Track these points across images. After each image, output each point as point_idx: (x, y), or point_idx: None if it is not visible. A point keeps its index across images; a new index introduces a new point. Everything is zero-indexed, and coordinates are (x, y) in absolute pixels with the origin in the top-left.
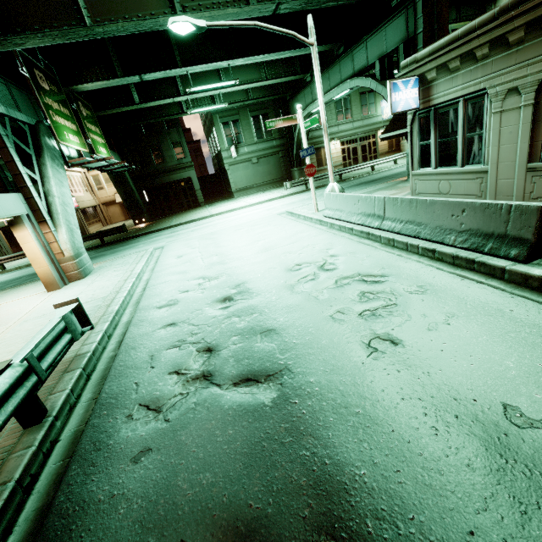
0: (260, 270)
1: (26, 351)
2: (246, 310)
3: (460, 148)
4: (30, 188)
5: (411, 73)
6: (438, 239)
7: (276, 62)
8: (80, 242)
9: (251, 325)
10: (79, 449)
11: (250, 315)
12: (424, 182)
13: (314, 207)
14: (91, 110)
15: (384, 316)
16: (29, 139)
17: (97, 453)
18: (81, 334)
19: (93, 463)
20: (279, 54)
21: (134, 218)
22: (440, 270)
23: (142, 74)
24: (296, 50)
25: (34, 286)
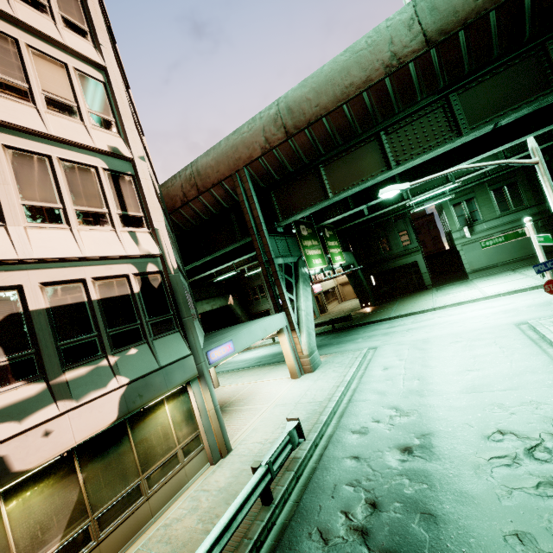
0: (453, 422)
1: (268, 457)
2: (419, 474)
3: None
4: (289, 308)
5: None
6: None
7: None
8: (314, 342)
9: (416, 497)
10: (282, 539)
11: (420, 483)
12: None
13: None
14: (332, 229)
15: None
16: (293, 272)
17: (289, 551)
18: (297, 444)
19: None
20: (514, 142)
21: (361, 301)
22: None
23: (368, 202)
24: (541, 129)
25: (285, 368)
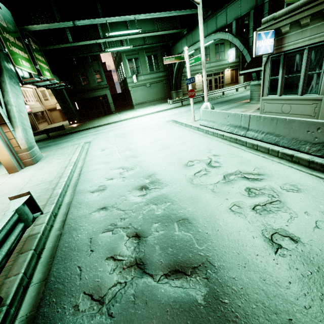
0: (163, 164)
1: None
2: (160, 198)
3: (301, 82)
4: None
5: (269, 27)
6: (294, 147)
7: (165, 19)
8: (32, 138)
9: (167, 213)
10: None
11: (164, 203)
12: (271, 104)
13: (192, 118)
14: (38, 45)
15: (274, 211)
16: None
17: None
18: (32, 220)
19: None
20: (168, 13)
21: (69, 120)
22: (303, 172)
23: (75, 20)
24: (180, 11)
25: None
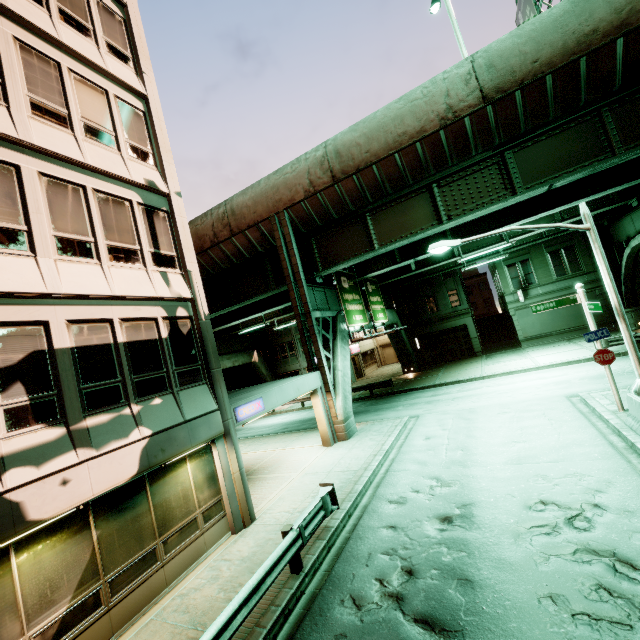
0: (496, 492)
1: (300, 521)
2: (458, 543)
3: None
4: (325, 367)
5: None
6: None
7: None
8: (350, 406)
9: (454, 565)
10: (312, 607)
11: (458, 551)
12: None
13: (616, 404)
14: (376, 283)
15: (602, 634)
16: (330, 327)
17: (320, 617)
18: (330, 512)
19: (316, 623)
20: (570, 204)
21: (403, 366)
22: None
23: (416, 256)
24: (598, 194)
25: (316, 435)
